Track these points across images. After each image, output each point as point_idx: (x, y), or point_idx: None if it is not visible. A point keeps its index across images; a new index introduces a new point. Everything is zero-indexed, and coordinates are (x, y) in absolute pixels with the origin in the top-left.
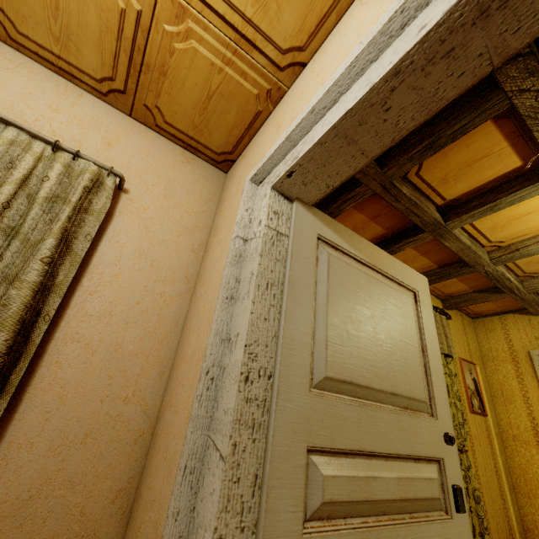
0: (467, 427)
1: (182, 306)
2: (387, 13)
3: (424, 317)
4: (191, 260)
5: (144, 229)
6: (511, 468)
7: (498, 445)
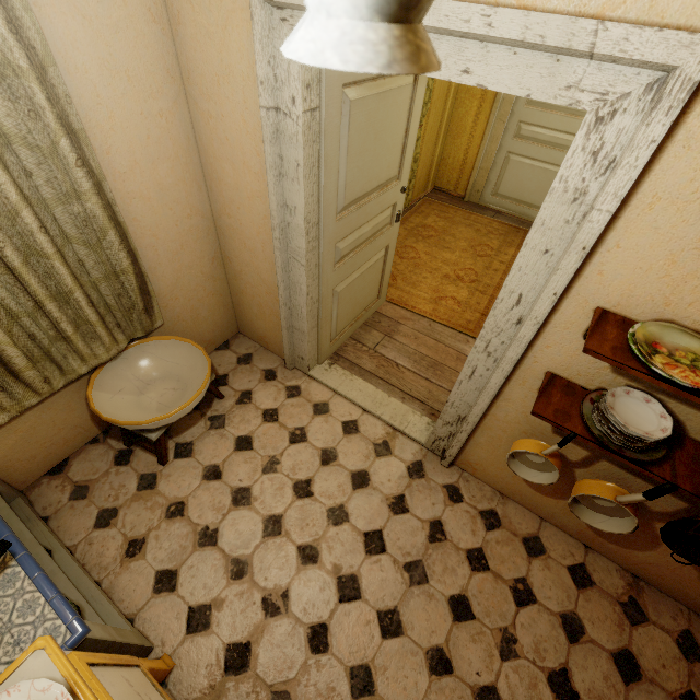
0: (432, 96)
1: (183, 116)
2: (457, 12)
3: (417, 97)
4: (160, 41)
5: (83, 20)
6: (453, 118)
7: (451, 101)
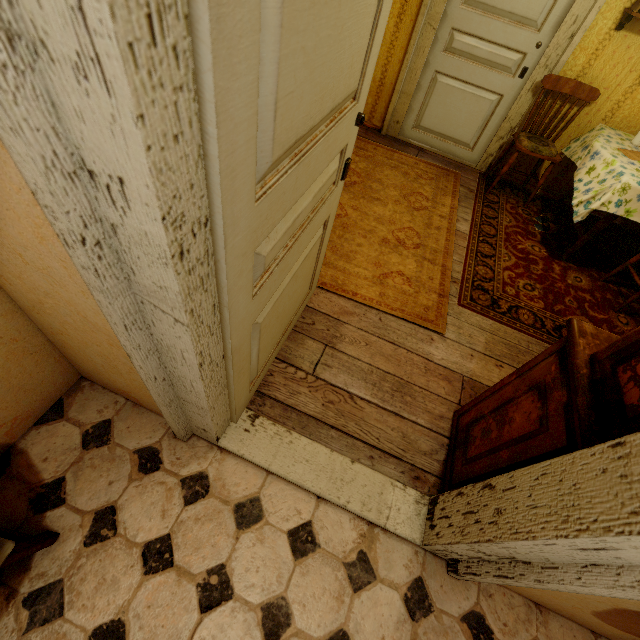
0: None
1: None
2: None
3: None
4: None
5: None
6: None
7: None
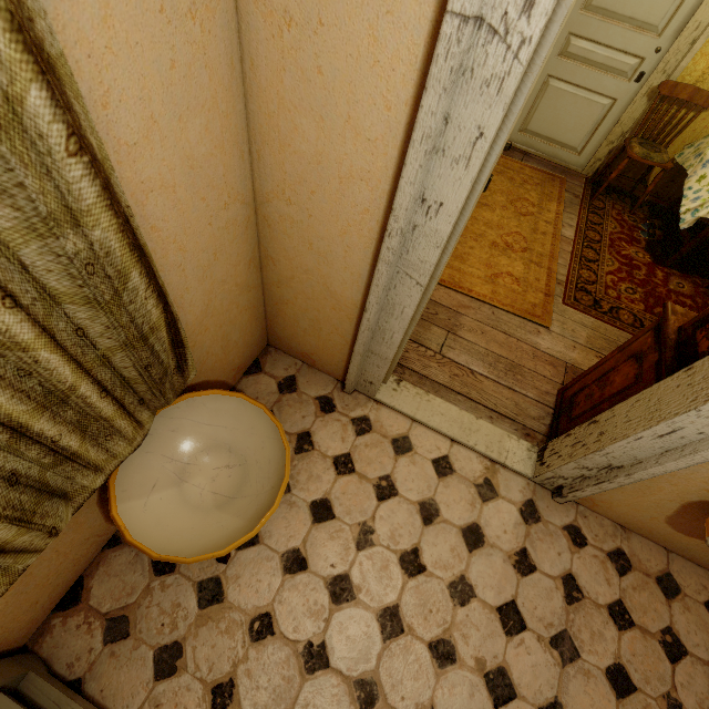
0: None
1: (226, 16)
2: None
3: None
4: None
5: None
6: None
7: None
